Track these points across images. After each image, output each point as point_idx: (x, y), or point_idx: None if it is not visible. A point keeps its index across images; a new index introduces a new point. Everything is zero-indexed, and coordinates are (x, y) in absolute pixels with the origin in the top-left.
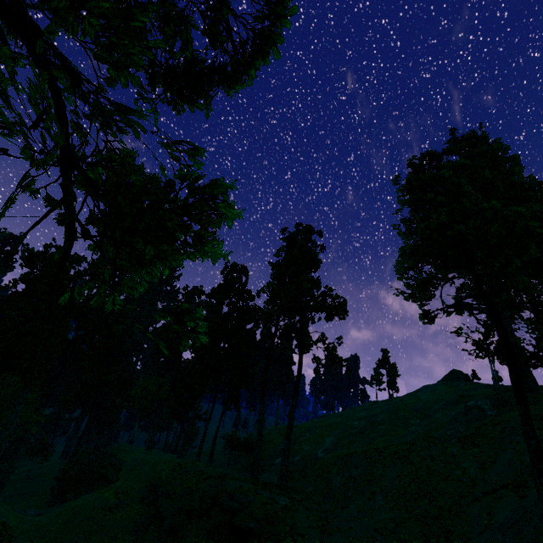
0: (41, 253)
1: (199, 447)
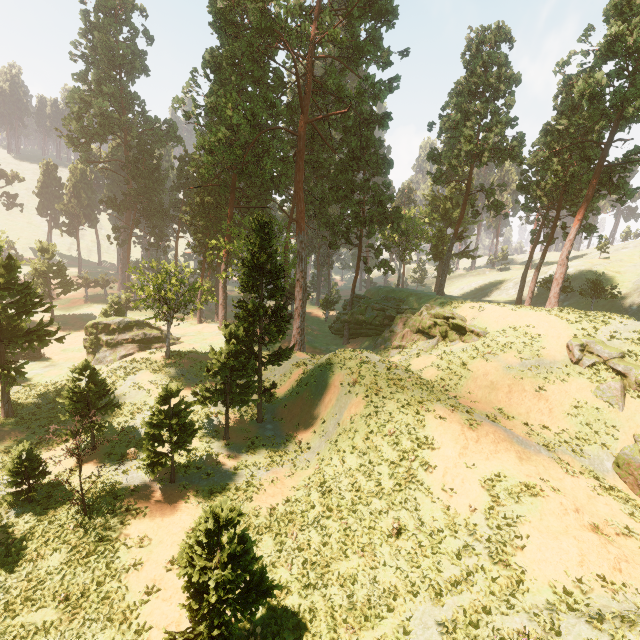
0: (211, 3)
1: (530, 292)
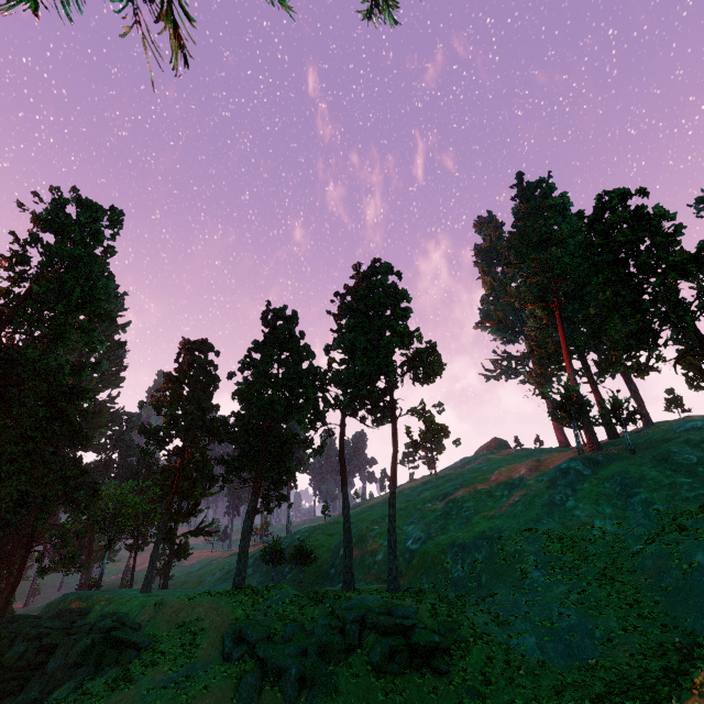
0: None
1: None
